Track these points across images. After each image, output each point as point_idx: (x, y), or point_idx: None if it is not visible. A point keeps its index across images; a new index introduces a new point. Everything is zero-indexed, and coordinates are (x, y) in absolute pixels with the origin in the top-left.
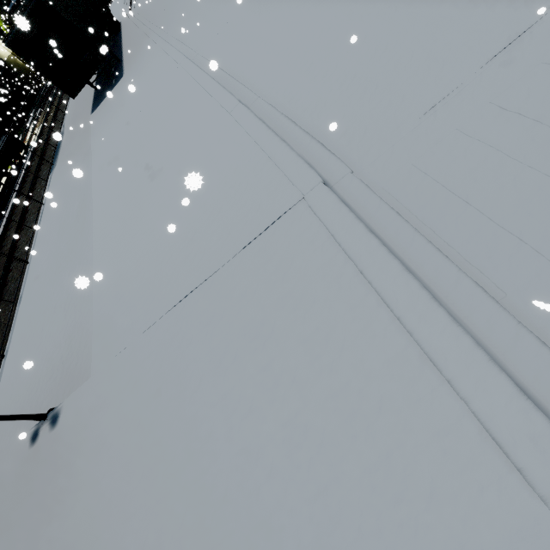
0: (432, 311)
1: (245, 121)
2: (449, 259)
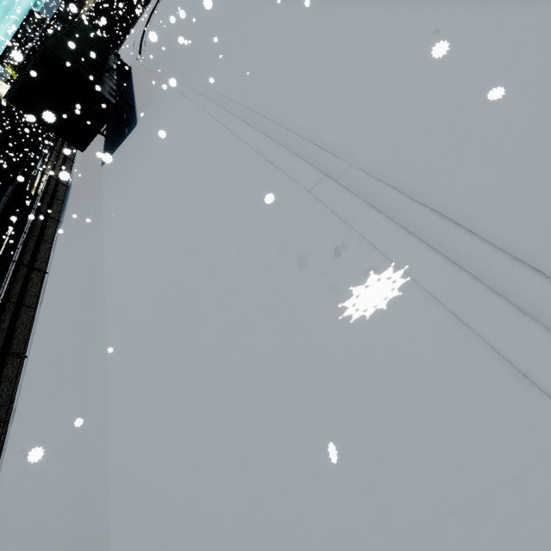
0: None
1: (347, 211)
2: None
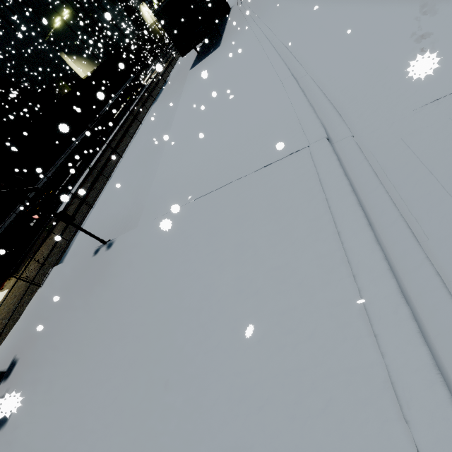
0: (364, 232)
1: (290, 88)
2: (396, 207)
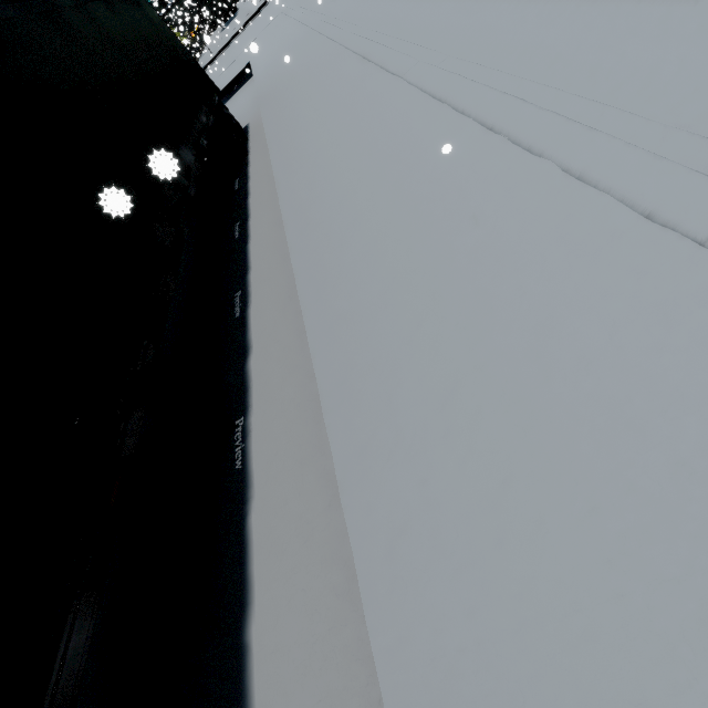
0: None
1: None
2: None
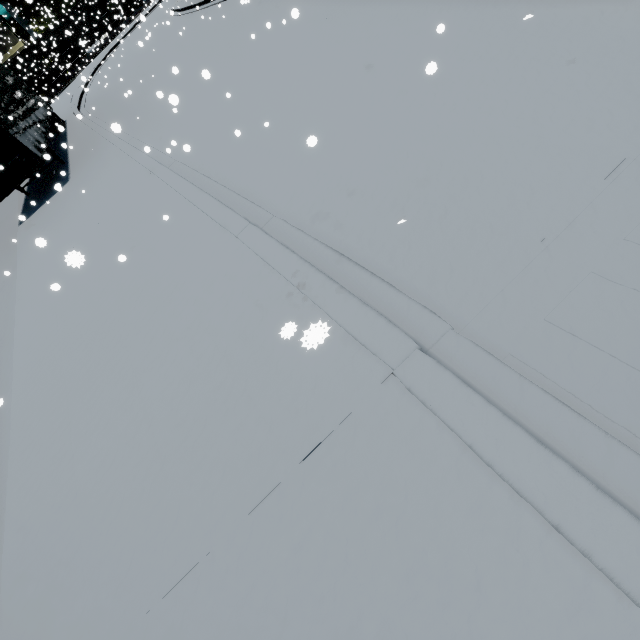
0: None
1: (264, 249)
2: None
